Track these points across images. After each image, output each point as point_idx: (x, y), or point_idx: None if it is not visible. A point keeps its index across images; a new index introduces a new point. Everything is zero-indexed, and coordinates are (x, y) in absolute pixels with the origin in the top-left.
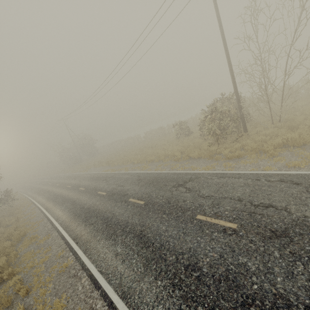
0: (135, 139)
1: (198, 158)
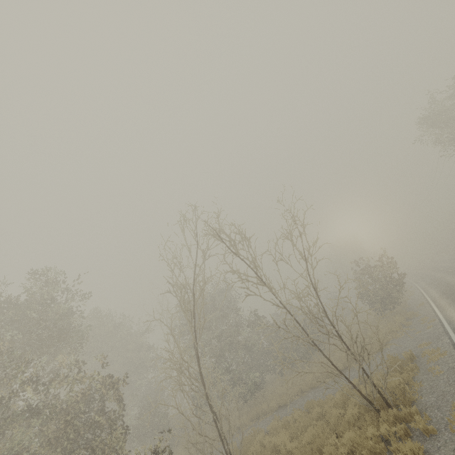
0: None
1: None
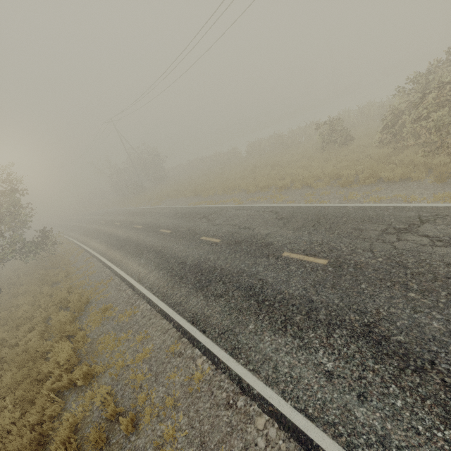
0: (231, 155)
1: (401, 180)
